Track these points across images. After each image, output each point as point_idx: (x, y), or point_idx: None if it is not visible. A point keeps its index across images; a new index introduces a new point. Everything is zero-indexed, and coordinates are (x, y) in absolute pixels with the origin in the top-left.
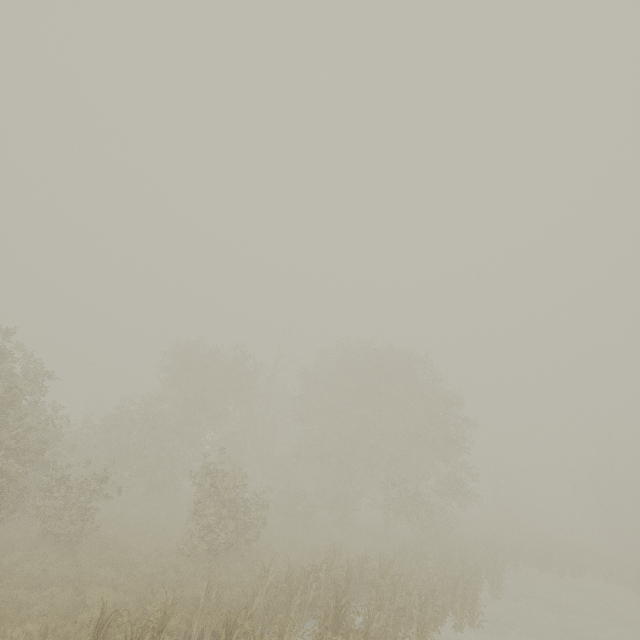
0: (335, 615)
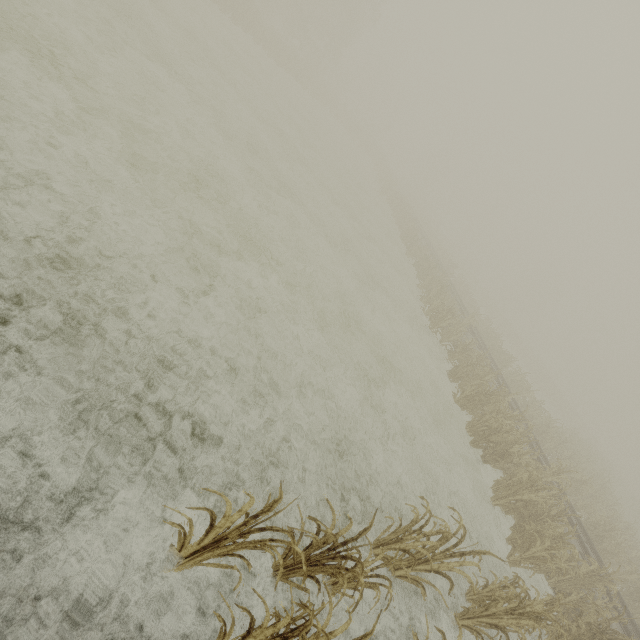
0: None
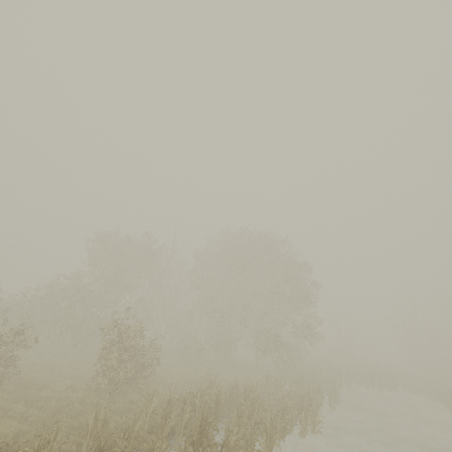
0: (200, 432)
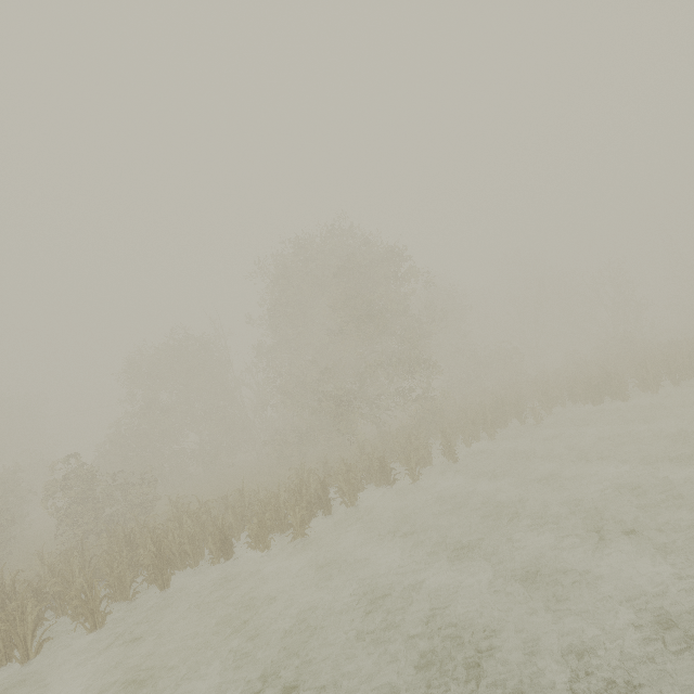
0: (8, 597)
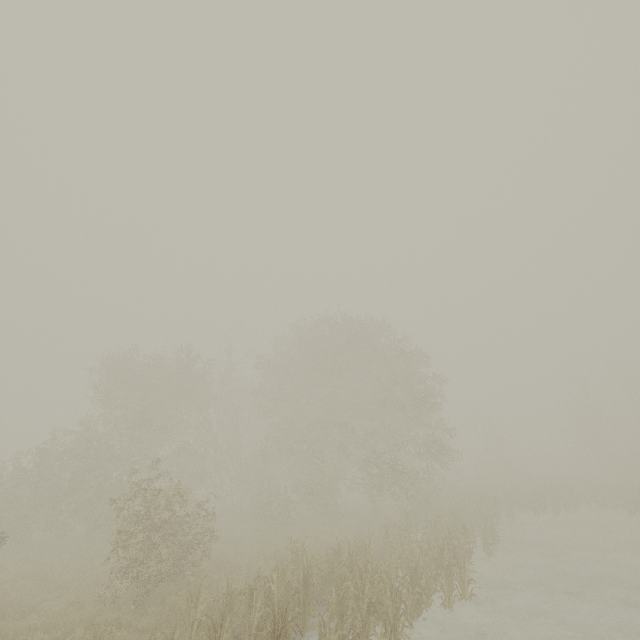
0: None
